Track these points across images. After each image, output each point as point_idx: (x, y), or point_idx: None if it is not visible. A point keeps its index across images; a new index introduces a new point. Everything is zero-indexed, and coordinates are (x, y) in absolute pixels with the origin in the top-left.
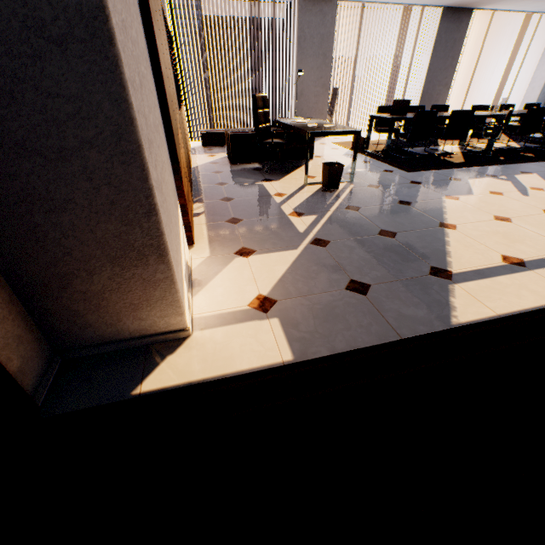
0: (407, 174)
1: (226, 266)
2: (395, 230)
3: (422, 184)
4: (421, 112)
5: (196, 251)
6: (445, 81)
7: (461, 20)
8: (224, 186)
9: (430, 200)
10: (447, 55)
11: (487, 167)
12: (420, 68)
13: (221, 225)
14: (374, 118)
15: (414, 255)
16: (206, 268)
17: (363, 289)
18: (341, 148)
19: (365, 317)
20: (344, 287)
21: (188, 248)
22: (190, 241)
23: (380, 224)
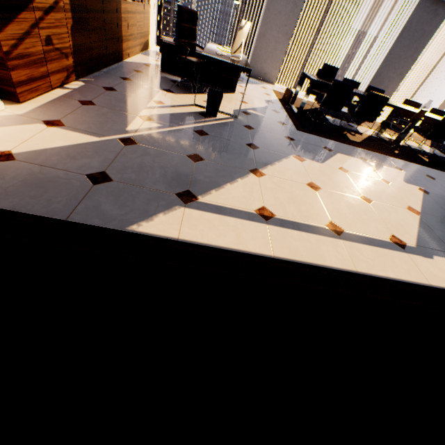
0: (293, 131)
1: (21, 125)
2: (207, 158)
3: (293, 141)
4: (339, 82)
5: (15, 108)
6: (401, 70)
7: (438, 14)
8: (124, 81)
9: (277, 153)
10: (411, 45)
11: (372, 152)
12: (383, 50)
13: (71, 101)
14: (304, 76)
15: (189, 178)
16: (1, 120)
17: (101, 180)
18: (273, 96)
19: (65, 196)
20: (88, 173)
21: (14, 103)
22: (16, 98)
23: (203, 150)
